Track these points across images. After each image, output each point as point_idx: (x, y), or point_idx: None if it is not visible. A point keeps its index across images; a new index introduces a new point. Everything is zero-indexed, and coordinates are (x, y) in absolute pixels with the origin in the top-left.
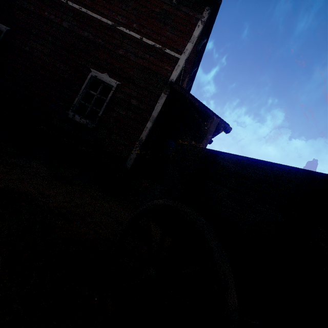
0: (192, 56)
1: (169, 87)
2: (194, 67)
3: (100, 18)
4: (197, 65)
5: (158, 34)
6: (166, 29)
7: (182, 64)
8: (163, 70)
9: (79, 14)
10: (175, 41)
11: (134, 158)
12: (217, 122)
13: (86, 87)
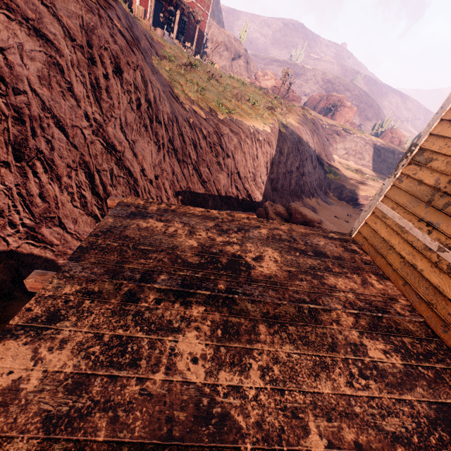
0: None
1: None
2: None
3: None
4: None
5: None
6: None
7: None
8: None
9: None
10: None
11: None
12: None
13: None
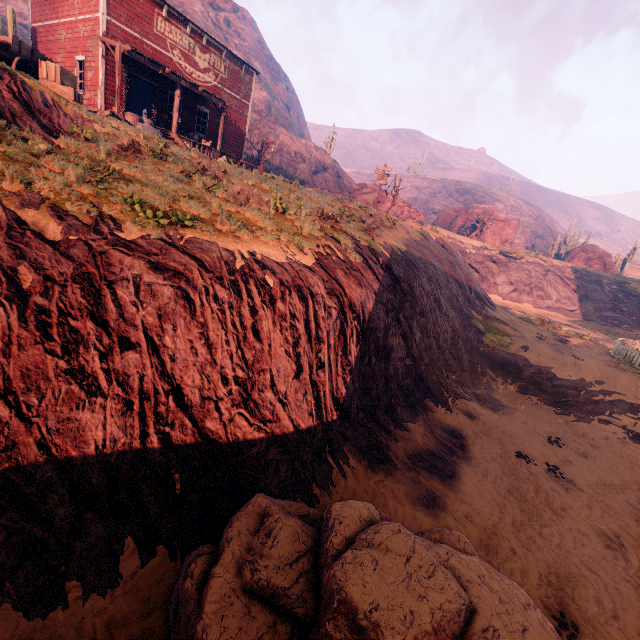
0: (132, 3)
1: (101, 41)
2: (164, 7)
3: (71, 20)
4: (164, 3)
5: (90, 7)
6: (92, 0)
7: (102, 19)
8: (97, 32)
9: (65, 25)
10: (96, 5)
11: (100, 101)
12: (118, 48)
13: (78, 71)
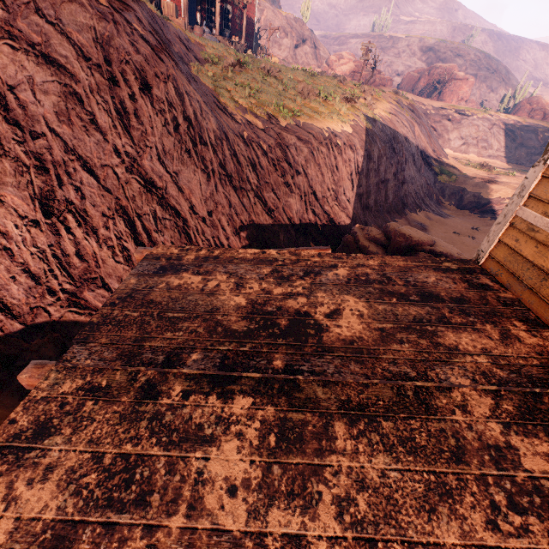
0: None
1: None
2: None
3: None
4: None
5: None
6: None
7: None
8: None
9: None
10: None
11: None
12: None
13: None
